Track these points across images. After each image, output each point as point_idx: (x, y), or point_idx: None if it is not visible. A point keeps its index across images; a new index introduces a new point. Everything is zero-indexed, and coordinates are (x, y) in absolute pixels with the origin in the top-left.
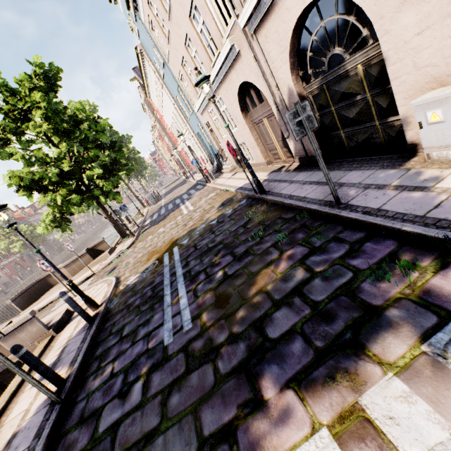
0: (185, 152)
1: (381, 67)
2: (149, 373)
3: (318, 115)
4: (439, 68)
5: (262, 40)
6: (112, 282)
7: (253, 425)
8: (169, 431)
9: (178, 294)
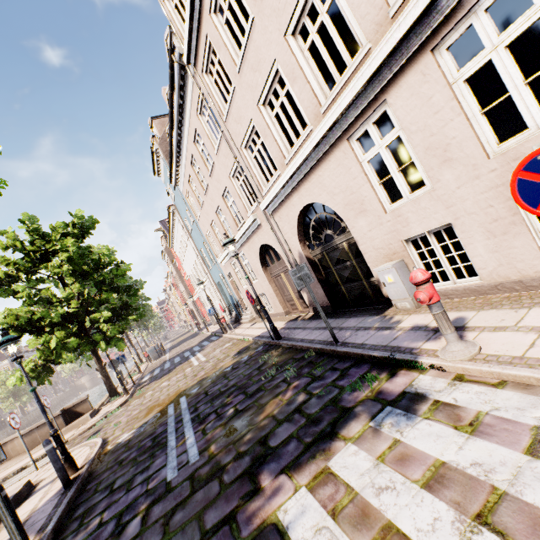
0: (202, 301)
1: (357, 245)
2: (149, 508)
3: (323, 273)
4: (386, 250)
5: (277, 219)
6: (97, 443)
7: (251, 505)
8: (172, 539)
9: (185, 437)
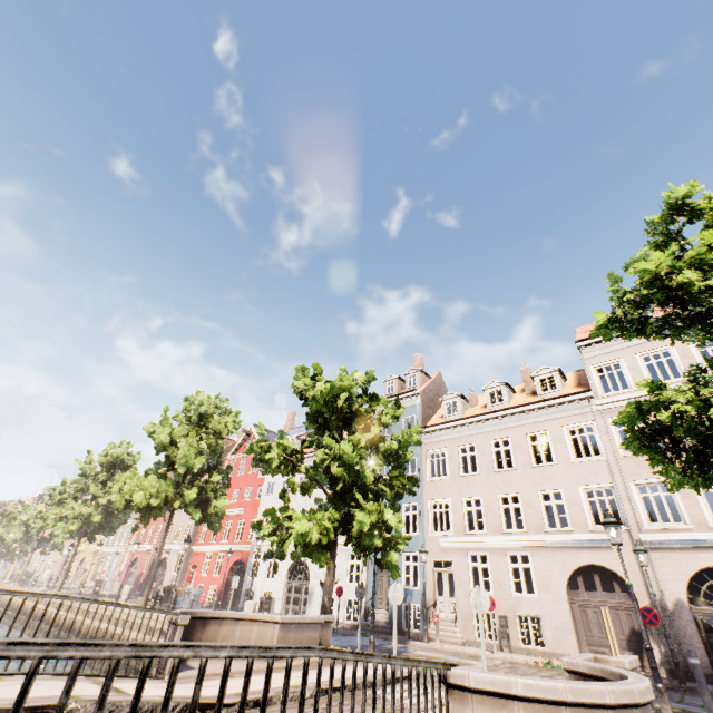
0: (251, 562)
1: None
2: None
3: (704, 634)
4: None
5: (655, 555)
6: None
7: None
8: None
9: None
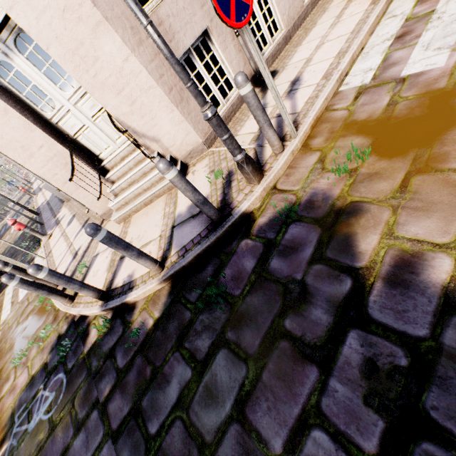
0: None
1: None
2: None
3: None
4: None
5: None
6: None
7: None
8: None
9: None
